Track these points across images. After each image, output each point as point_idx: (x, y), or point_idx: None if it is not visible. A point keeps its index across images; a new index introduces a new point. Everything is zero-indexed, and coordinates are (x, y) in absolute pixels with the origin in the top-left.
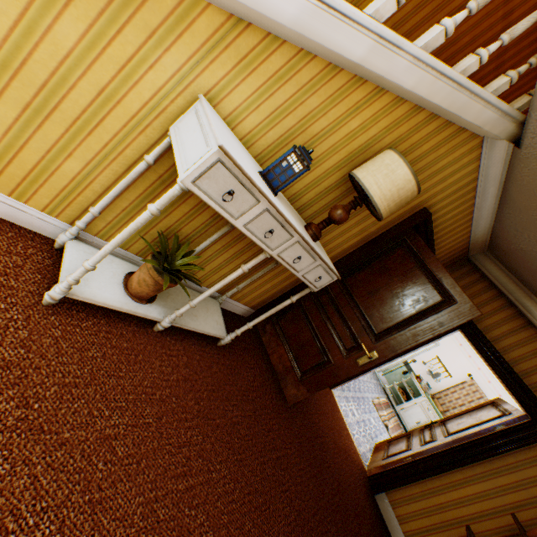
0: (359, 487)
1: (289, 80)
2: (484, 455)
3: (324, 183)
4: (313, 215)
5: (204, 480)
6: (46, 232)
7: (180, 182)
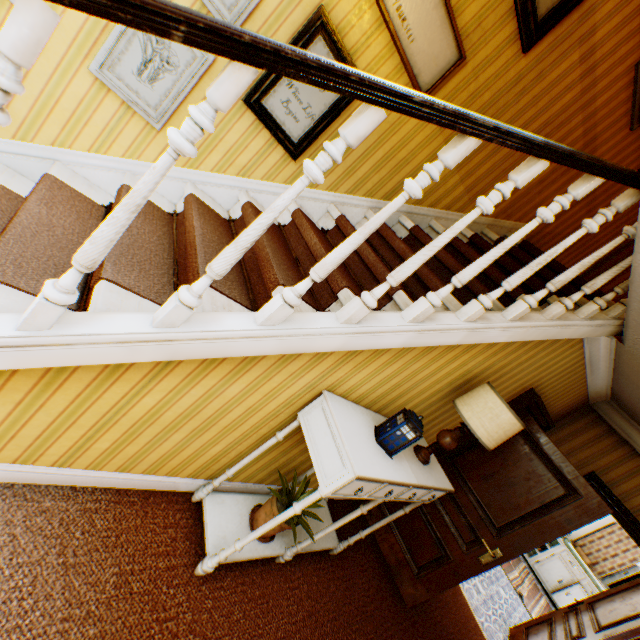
0: None
1: (395, 361)
2: None
3: (427, 401)
4: None
5: None
6: (185, 489)
7: (323, 495)
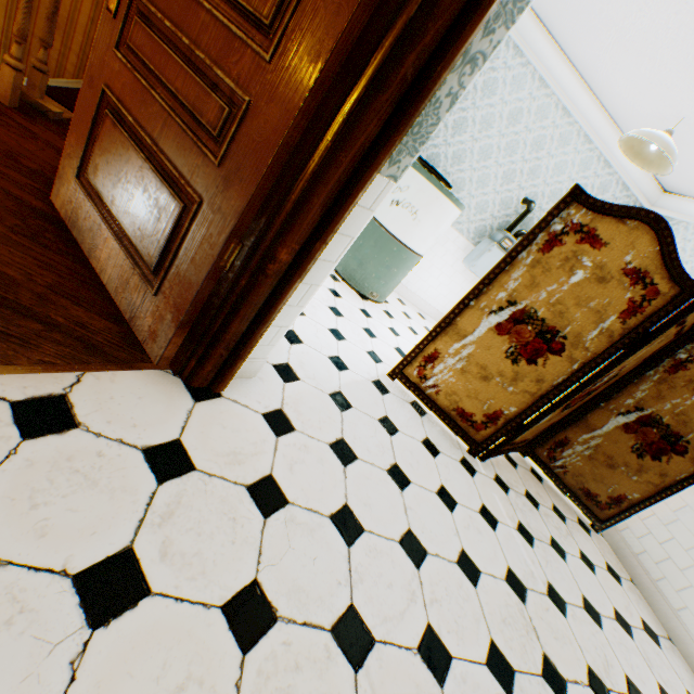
0: None
1: None
2: None
3: None
4: None
5: None
6: None
7: None
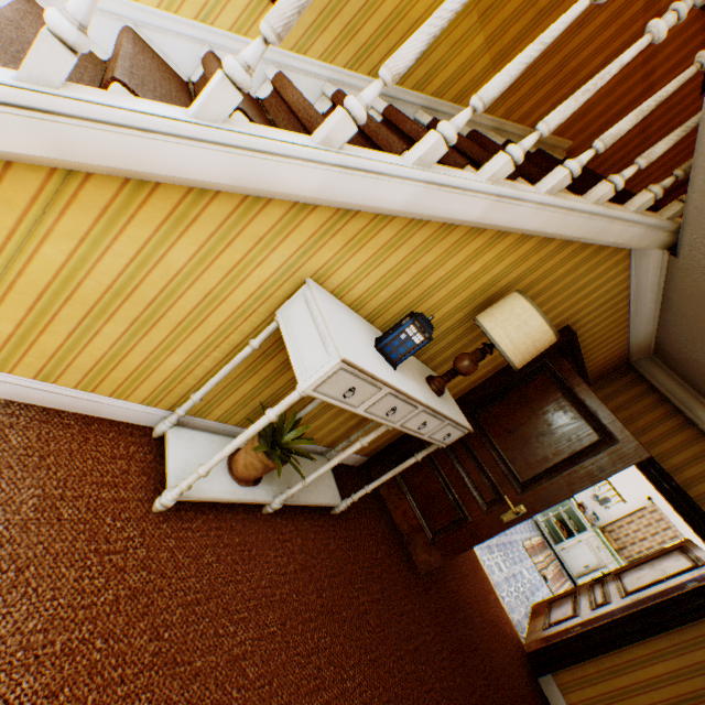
0: (517, 669)
1: (400, 246)
2: (674, 622)
3: (444, 324)
4: (433, 355)
5: (339, 692)
6: (143, 422)
7: (301, 392)
